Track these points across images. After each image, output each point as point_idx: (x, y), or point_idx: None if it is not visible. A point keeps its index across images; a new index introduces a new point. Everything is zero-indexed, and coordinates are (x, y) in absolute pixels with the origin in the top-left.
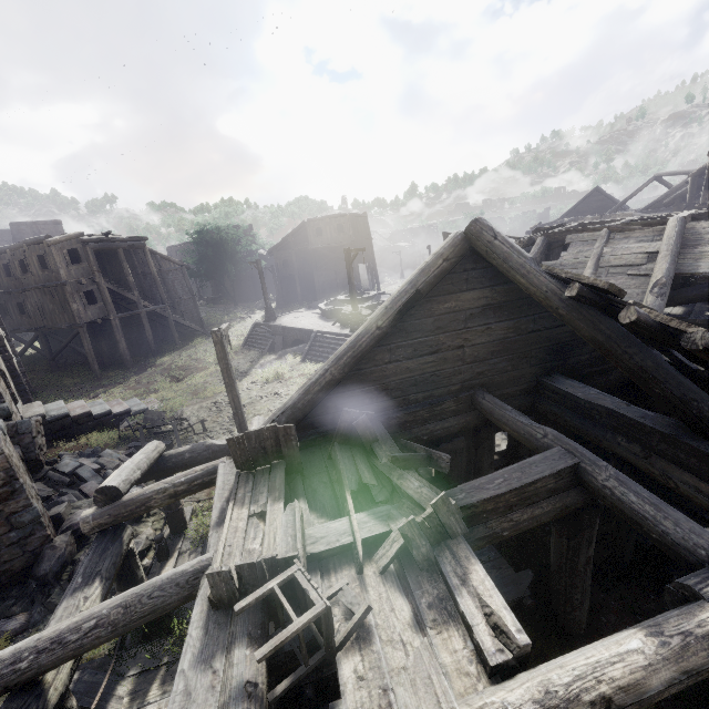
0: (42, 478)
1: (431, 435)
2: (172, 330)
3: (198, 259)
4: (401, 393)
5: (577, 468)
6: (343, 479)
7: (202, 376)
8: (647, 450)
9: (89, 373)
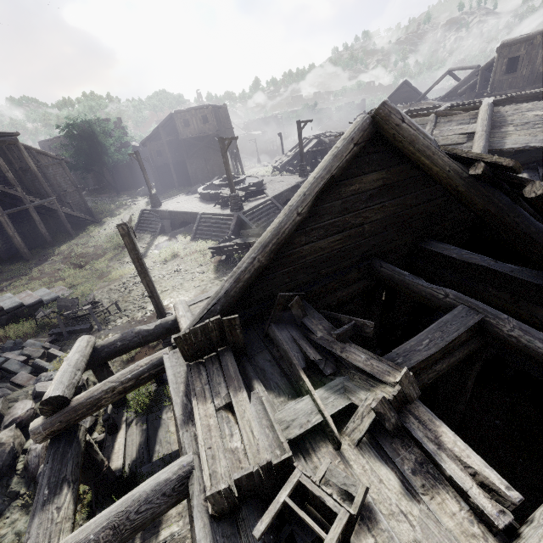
0: None
1: (338, 301)
2: (63, 222)
3: (74, 153)
4: (315, 270)
5: (482, 321)
6: (292, 358)
7: (103, 261)
8: (515, 296)
9: None
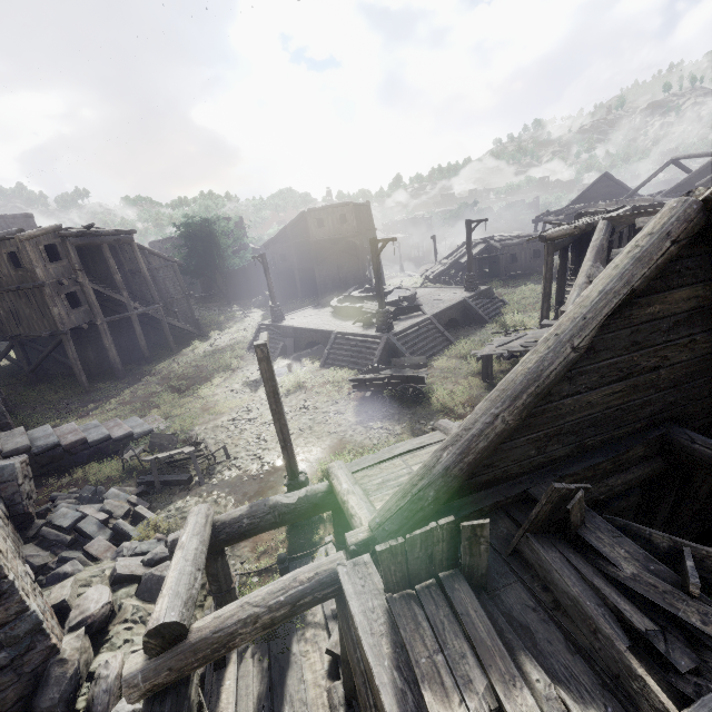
0: (34, 536)
1: (609, 493)
2: (166, 334)
3: (188, 255)
4: (576, 438)
5: None
6: (598, 620)
7: (208, 386)
8: None
9: (75, 386)
